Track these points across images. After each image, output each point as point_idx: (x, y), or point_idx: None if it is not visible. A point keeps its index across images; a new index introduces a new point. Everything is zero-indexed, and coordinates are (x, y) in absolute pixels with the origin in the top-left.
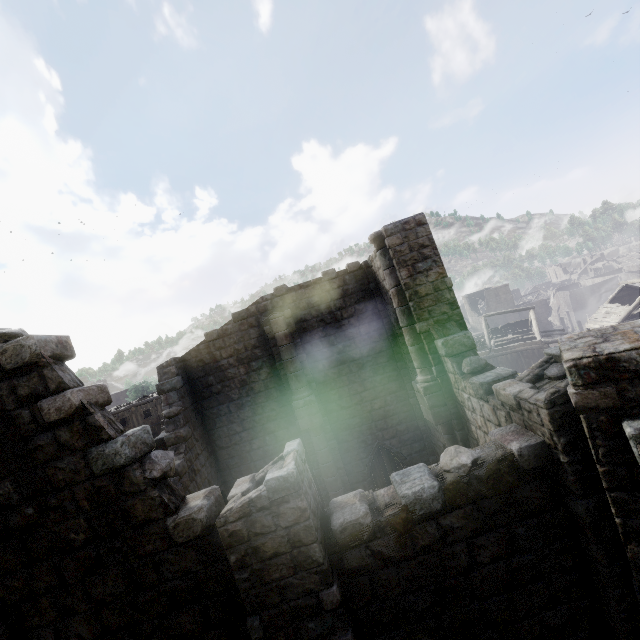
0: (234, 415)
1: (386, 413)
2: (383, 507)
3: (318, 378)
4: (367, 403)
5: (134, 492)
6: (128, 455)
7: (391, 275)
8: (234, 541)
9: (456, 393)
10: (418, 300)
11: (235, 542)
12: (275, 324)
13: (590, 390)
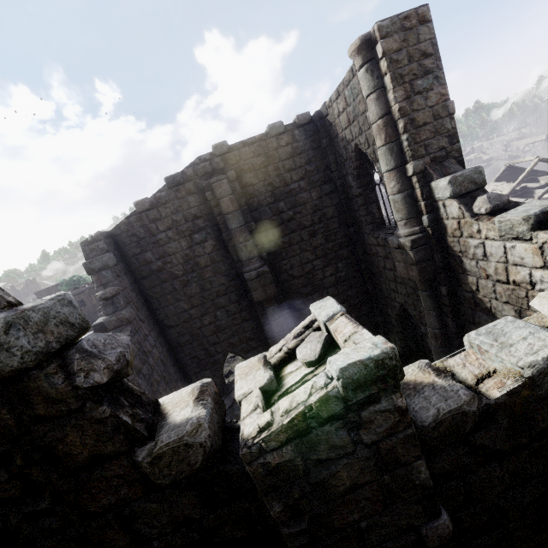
0: (180, 293)
1: (337, 280)
2: (475, 382)
3: (268, 248)
4: (319, 271)
5: (57, 416)
6: (27, 349)
7: (379, 100)
8: (279, 480)
9: (452, 243)
10: (414, 131)
11: (281, 481)
12: (218, 188)
13: None
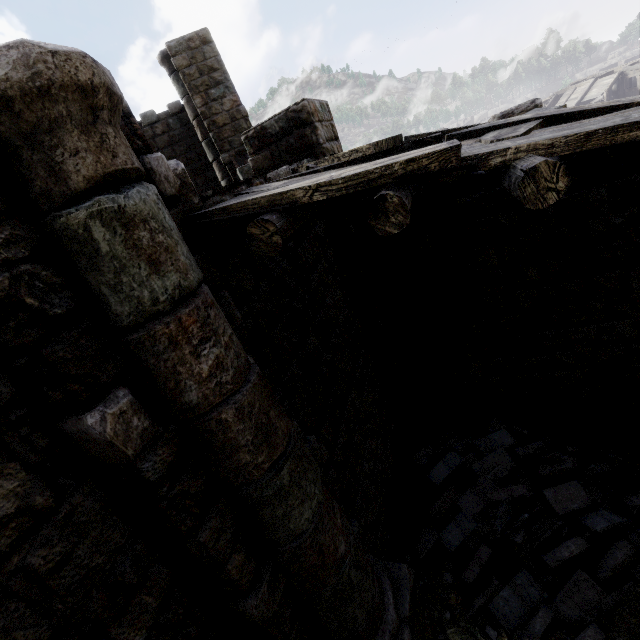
0: None
1: None
2: None
3: None
4: None
5: None
6: None
7: (189, 105)
8: None
9: None
10: (217, 131)
11: None
12: None
13: (258, 156)
